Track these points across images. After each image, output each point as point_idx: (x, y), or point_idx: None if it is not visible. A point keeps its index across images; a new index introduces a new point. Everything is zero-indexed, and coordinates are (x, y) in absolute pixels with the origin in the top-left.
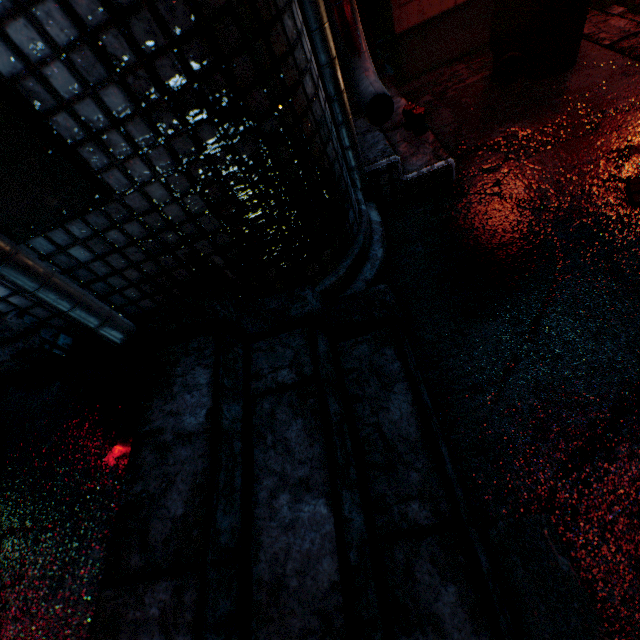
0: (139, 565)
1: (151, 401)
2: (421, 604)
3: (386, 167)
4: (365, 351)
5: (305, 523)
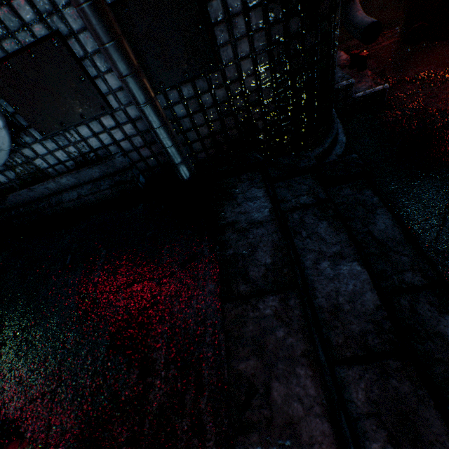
0: (247, 290)
1: (222, 208)
2: (427, 327)
3: (345, 87)
4: (349, 192)
5: (346, 276)
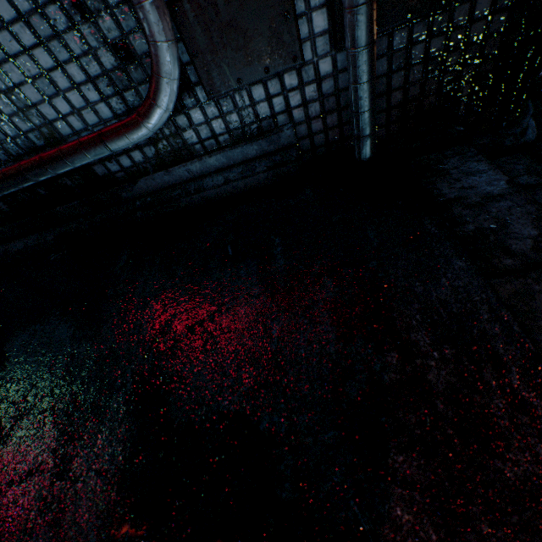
0: (516, 264)
1: (432, 185)
2: None
3: None
4: None
5: None
